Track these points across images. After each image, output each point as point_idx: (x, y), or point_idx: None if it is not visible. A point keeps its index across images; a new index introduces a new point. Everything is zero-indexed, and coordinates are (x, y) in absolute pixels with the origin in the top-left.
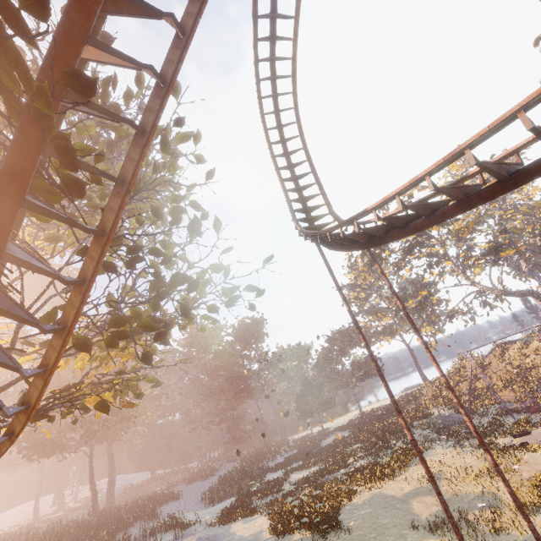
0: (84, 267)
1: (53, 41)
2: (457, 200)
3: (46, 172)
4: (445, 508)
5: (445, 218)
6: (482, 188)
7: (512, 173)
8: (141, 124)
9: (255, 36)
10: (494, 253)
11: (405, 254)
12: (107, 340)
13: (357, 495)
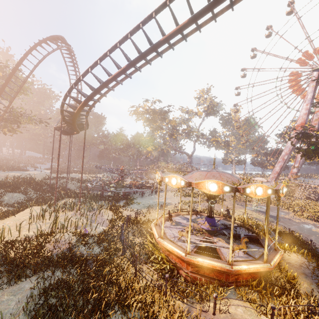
0: None
1: None
2: None
3: None
4: None
5: None
6: None
7: None
8: (5, 110)
9: (62, 54)
10: (171, 135)
11: (144, 122)
12: (3, 127)
13: (74, 173)
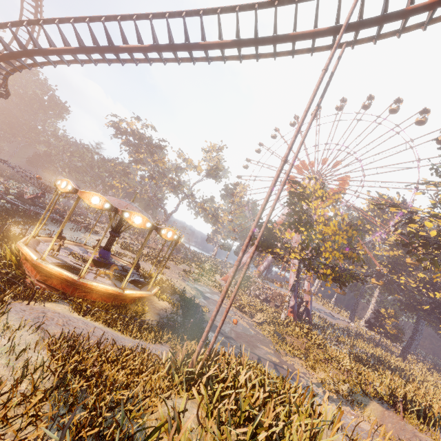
0: None
1: None
2: None
3: None
4: None
5: None
6: None
7: None
8: None
9: None
10: (152, 177)
11: (123, 144)
12: None
13: None
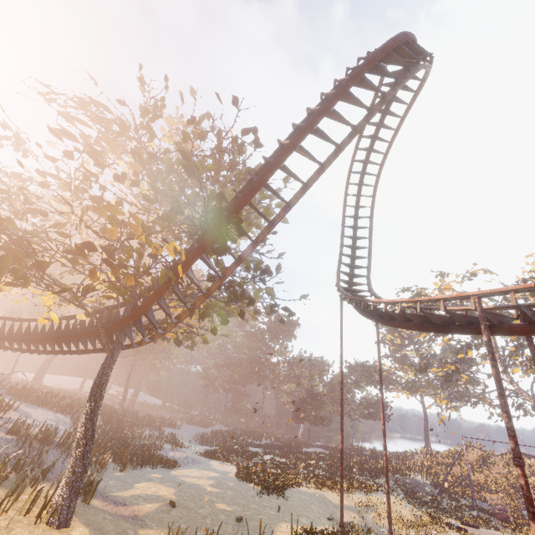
0: (211, 287)
1: (236, 204)
2: (416, 323)
3: (212, 244)
4: (341, 495)
5: (410, 329)
6: (430, 323)
7: (444, 324)
8: (257, 238)
9: (360, 136)
10: None
11: None
12: (201, 314)
13: (306, 487)
